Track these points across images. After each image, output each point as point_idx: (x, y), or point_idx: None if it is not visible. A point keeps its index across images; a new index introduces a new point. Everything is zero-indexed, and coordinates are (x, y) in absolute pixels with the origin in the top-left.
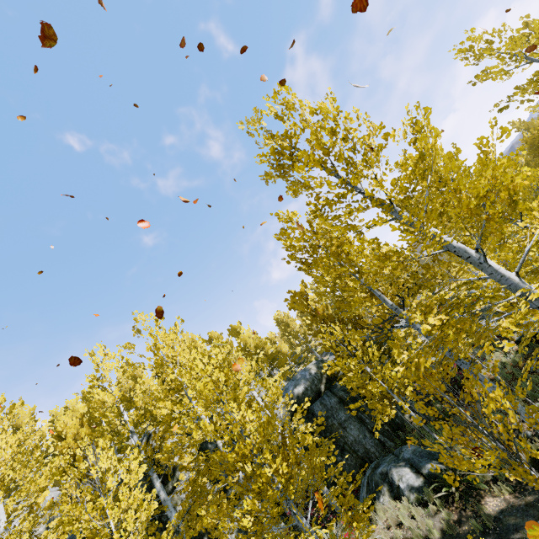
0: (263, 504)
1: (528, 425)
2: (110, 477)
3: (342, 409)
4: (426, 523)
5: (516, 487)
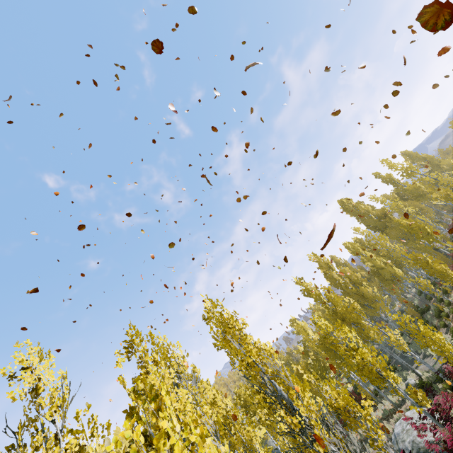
0: None
1: None
2: None
3: None
4: None
5: None
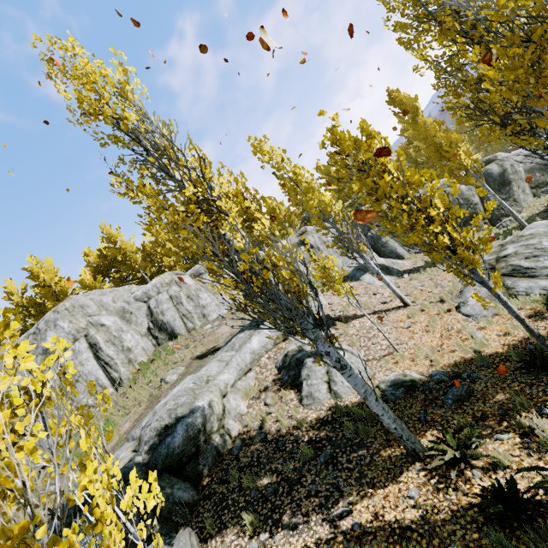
0: None
1: None
2: None
3: None
4: None
5: None
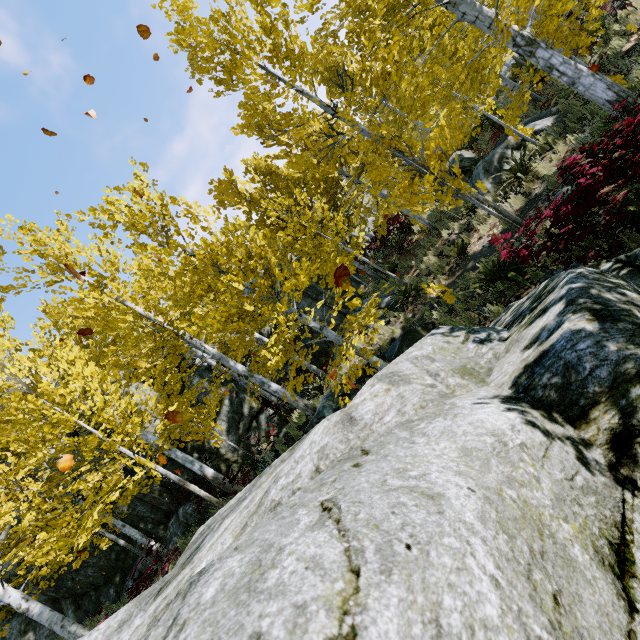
0: (248, 275)
1: (459, 143)
2: (45, 368)
3: (303, 299)
4: (390, 329)
5: (449, 275)
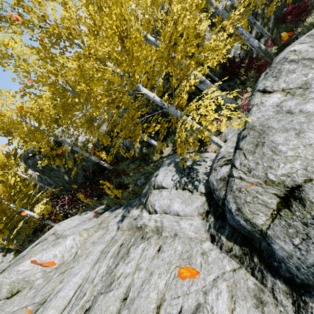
0: None
1: None
2: None
3: None
4: None
5: None
